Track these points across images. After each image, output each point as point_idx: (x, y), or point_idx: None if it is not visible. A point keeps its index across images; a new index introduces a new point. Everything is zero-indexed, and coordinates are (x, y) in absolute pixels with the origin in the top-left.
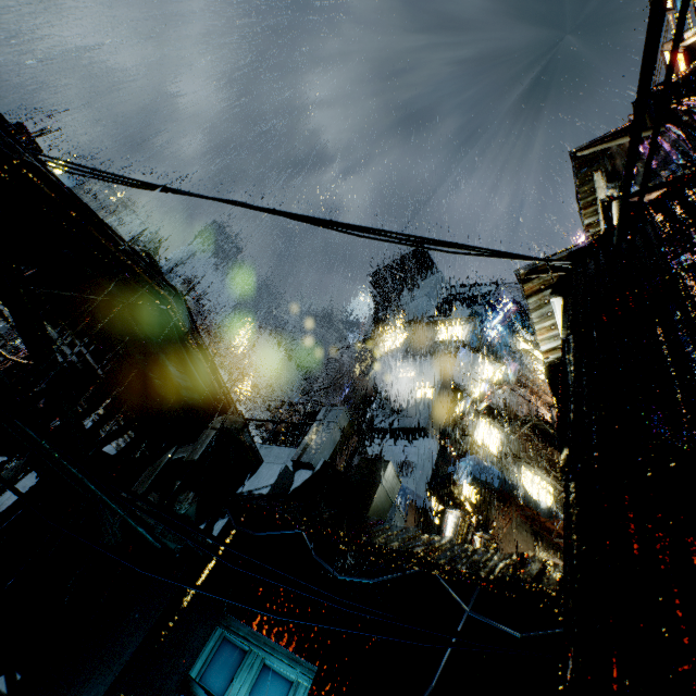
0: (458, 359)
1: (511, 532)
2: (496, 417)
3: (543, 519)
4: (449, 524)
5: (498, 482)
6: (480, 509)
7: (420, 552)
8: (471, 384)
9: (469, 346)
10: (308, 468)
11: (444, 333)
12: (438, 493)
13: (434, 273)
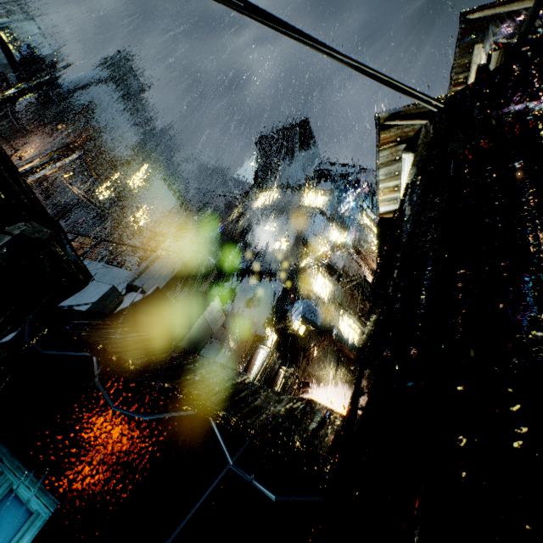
0: (314, 223)
1: (322, 357)
2: (332, 273)
3: (347, 350)
4: (258, 358)
5: (321, 322)
6: (303, 339)
7: (201, 395)
8: (319, 245)
9: (325, 213)
10: (140, 291)
11: (308, 200)
12: (274, 324)
13: (312, 148)
